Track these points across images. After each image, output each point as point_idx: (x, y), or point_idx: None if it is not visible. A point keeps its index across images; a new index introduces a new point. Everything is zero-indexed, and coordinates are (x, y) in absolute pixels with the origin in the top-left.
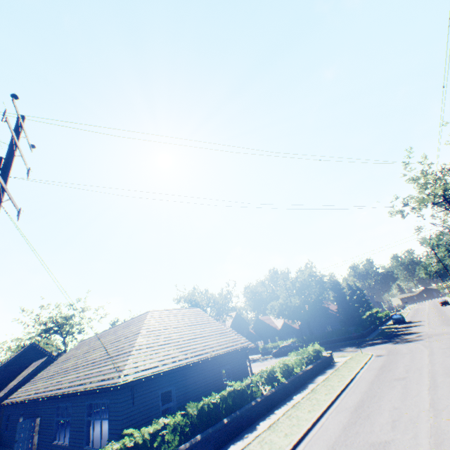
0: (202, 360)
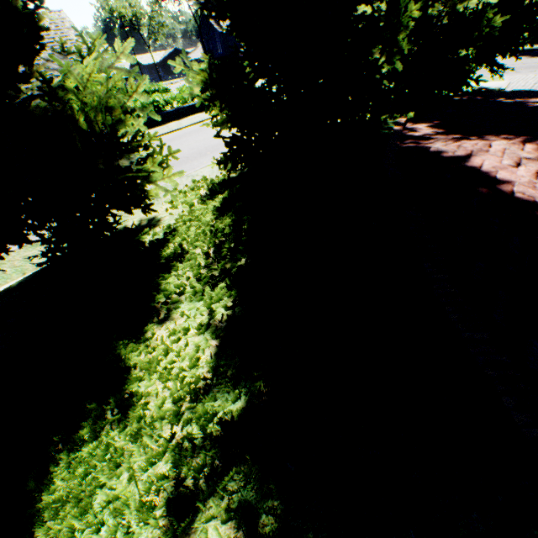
0: None
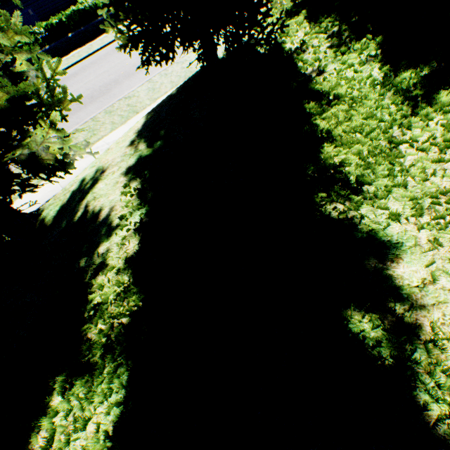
0: None
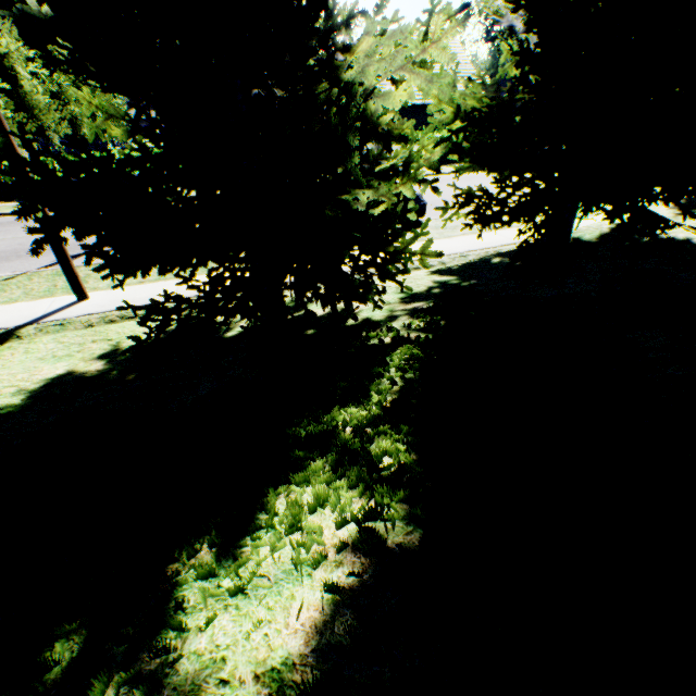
0: (425, 106)
